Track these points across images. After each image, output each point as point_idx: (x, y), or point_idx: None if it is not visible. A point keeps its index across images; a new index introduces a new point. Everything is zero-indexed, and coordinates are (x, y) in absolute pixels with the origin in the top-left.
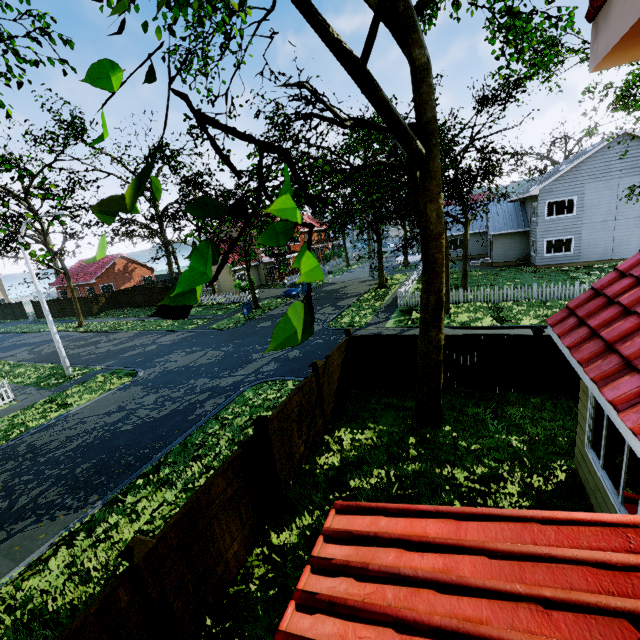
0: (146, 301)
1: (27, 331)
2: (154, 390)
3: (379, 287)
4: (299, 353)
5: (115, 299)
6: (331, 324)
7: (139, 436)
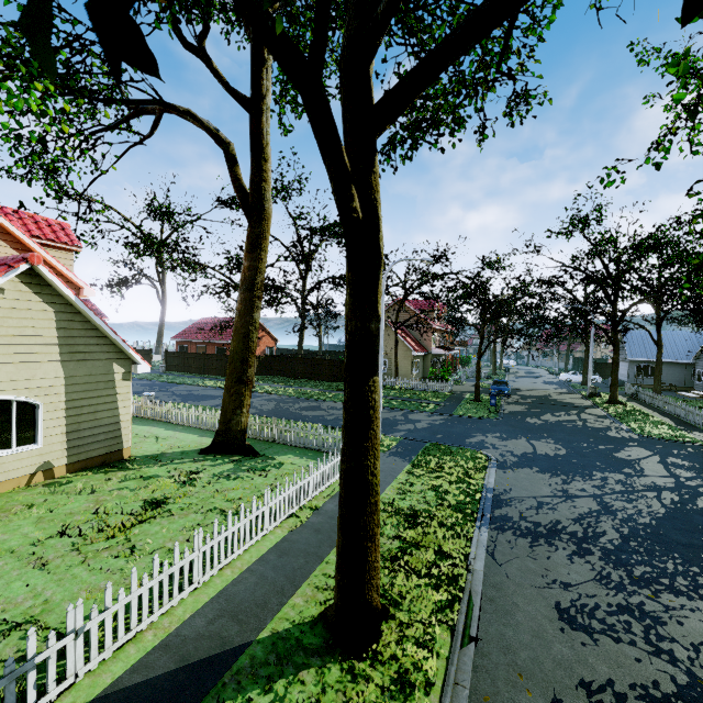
0: (307, 372)
1: (179, 382)
2: (563, 476)
3: (610, 402)
4: (687, 461)
5: (265, 364)
6: (643, 434)
7: (700, 535)
